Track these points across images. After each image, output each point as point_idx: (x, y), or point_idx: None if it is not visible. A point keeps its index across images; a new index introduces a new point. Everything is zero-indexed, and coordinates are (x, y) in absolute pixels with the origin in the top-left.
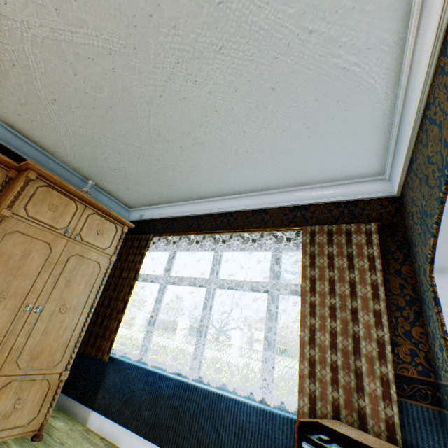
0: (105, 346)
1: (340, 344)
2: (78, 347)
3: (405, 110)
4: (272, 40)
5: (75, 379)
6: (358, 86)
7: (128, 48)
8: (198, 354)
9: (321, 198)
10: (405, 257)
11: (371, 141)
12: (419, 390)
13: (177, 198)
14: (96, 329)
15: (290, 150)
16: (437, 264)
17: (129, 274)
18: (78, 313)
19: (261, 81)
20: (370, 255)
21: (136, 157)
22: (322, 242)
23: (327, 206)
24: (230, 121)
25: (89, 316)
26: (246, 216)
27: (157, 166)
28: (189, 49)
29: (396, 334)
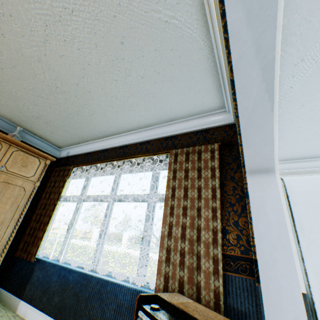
0: (33, 250)
1: (188, 235)
2: (6, 252)
3: (219, 52)
4: (107, 1)
5: (13, 277)
6: (182, 36)
7: (6, 16)
8: (97, 251)
9: (185, 129)
10: (238, 167)
11: (207, 81)
12: (241, 265)
13: (89, 138)
14: (29, 238)
15: (153, 93)
16: (248, 167)
17: (55, 195)
18: (5, 226)
19: (111, 37)
20: (213, 166)
21: (48, 107)
22: (182, 160)
23: (189, 135)
24: (102, 72)
25: (16, 228)
26: (136, 147)
27: (65, 113)
28: (50, 13)
29: (228, 224)
